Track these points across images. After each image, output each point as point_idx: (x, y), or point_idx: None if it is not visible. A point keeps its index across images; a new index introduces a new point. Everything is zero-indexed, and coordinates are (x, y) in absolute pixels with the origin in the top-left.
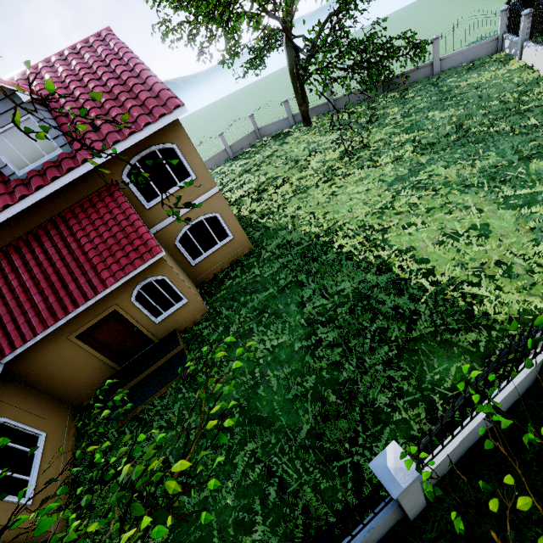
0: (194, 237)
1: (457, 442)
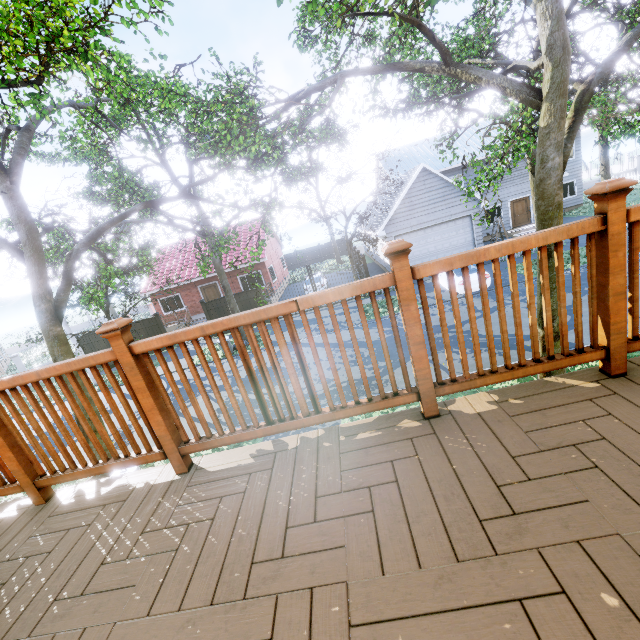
0: None
1: None
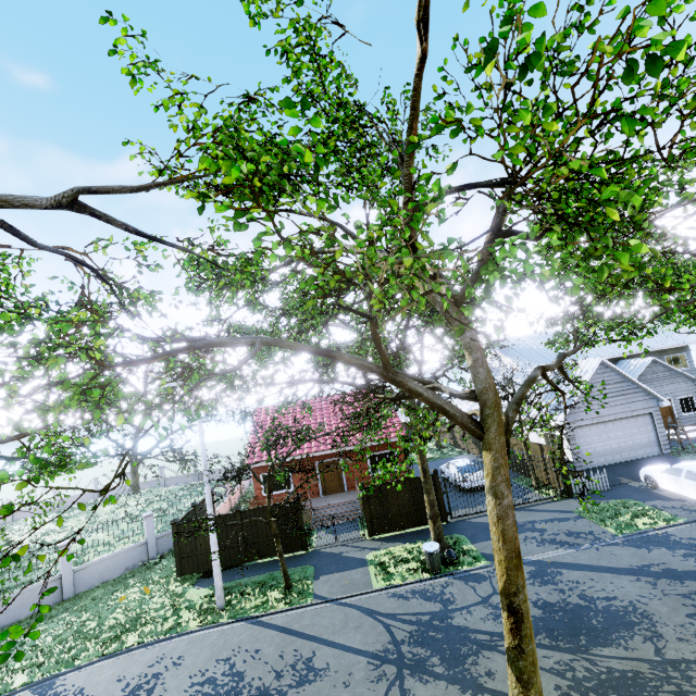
0: None
1: None
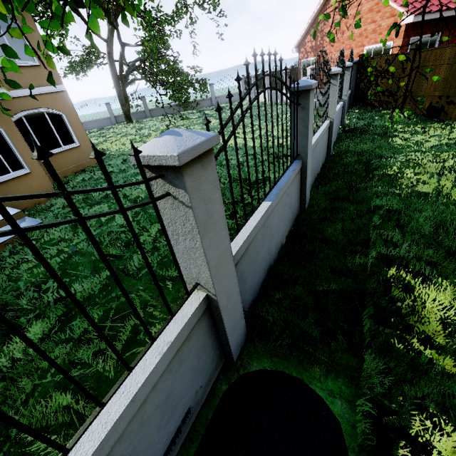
0: (32, 129)
1: (315, 141)
